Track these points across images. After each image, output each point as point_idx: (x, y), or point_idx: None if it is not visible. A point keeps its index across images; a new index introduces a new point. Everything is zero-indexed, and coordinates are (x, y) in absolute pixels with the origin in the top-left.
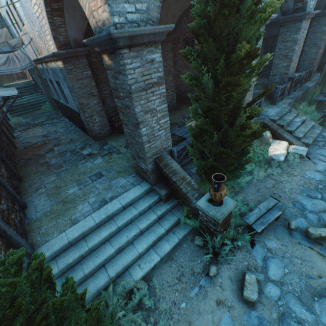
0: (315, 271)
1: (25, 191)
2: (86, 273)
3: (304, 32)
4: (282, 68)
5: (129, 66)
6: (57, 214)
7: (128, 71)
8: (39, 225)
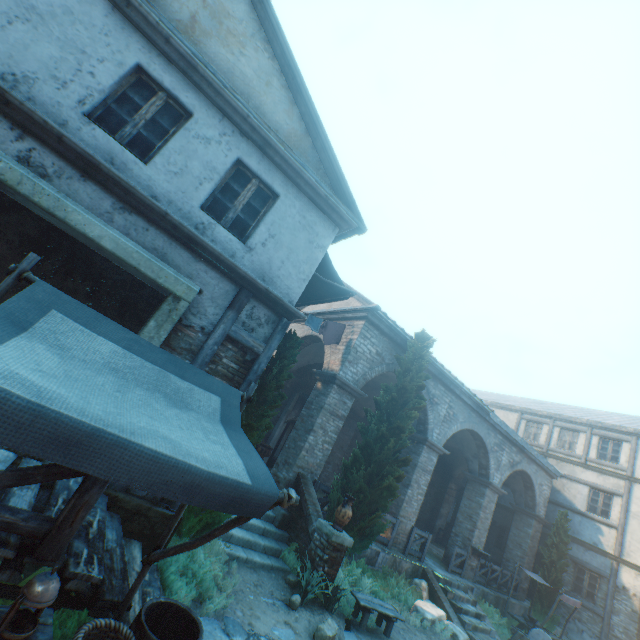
0: None
1: None
2: None
3: (491, 503)
4: (466, 529)
5: (332, 394)
6: None
7: (330, 396)
8: None
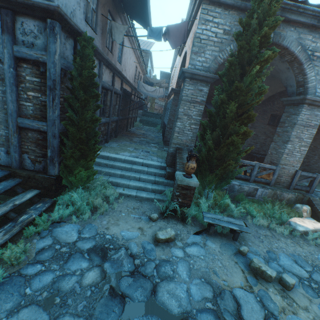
0: (225, 277)
1: (113, 140)
2: (102, 170)
3: None
4: None
5: (186, 87)
6: (115, 149)
7: (185, 89)
8: (105, 147)
